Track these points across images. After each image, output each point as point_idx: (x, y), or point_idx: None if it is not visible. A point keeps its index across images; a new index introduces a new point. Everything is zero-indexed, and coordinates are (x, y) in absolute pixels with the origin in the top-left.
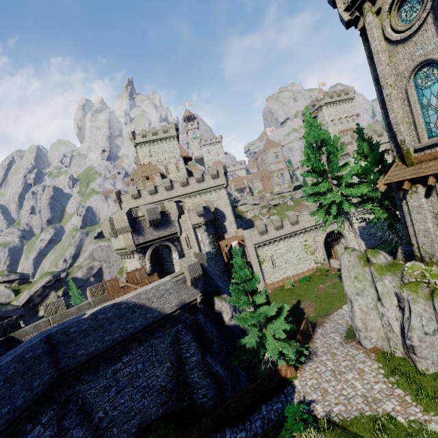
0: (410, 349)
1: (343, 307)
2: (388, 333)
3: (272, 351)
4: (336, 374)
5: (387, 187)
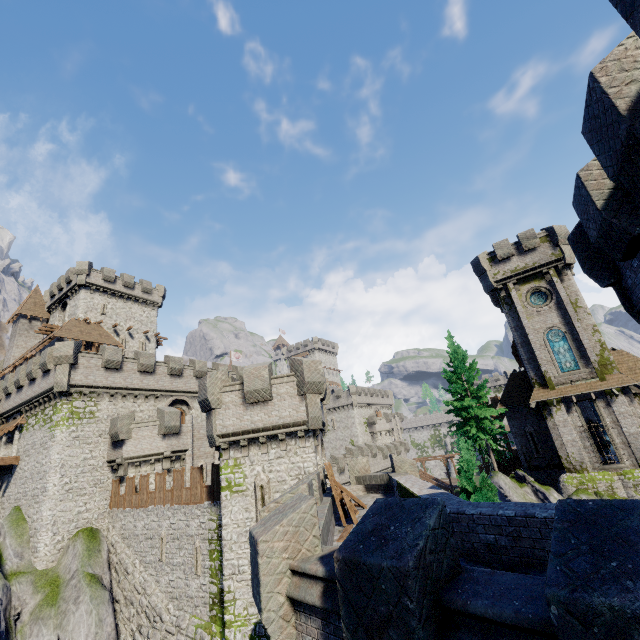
0: None
1: None
2: None
3: None
4: None
5: None
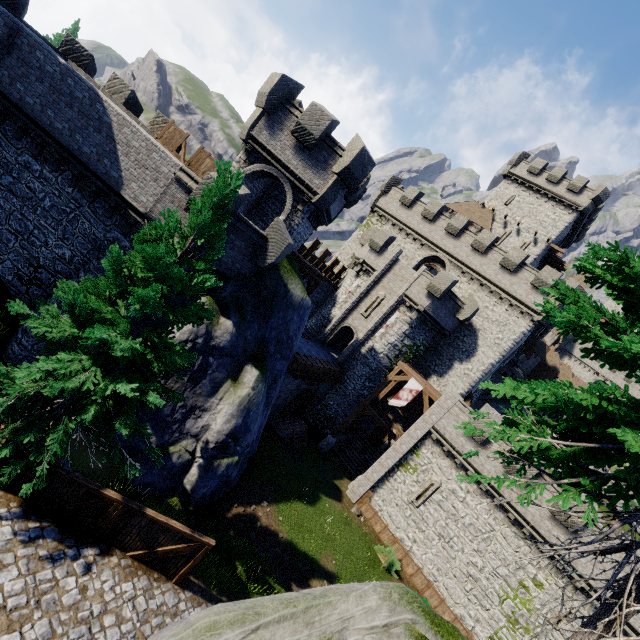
0: None
1: None
2: None
3: None
4: None
5: None
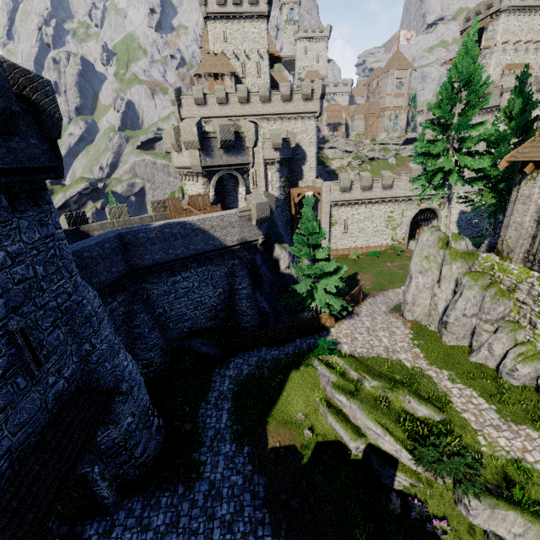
0: (443, 324)
1: (402, 288)
2: (432, 311)
3: (319, 300)
4: (370, 330)
5: (514, 168)
